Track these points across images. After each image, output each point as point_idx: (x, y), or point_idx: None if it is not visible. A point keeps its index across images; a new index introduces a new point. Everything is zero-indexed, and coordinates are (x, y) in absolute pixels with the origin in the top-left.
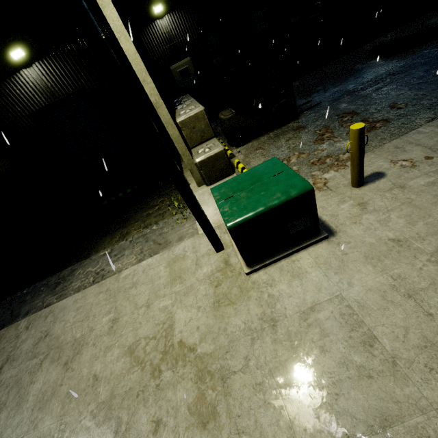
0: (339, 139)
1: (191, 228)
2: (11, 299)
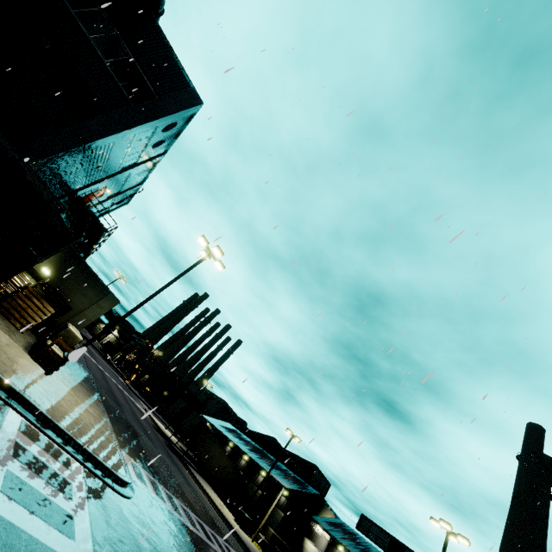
0: None
1: None
2: None
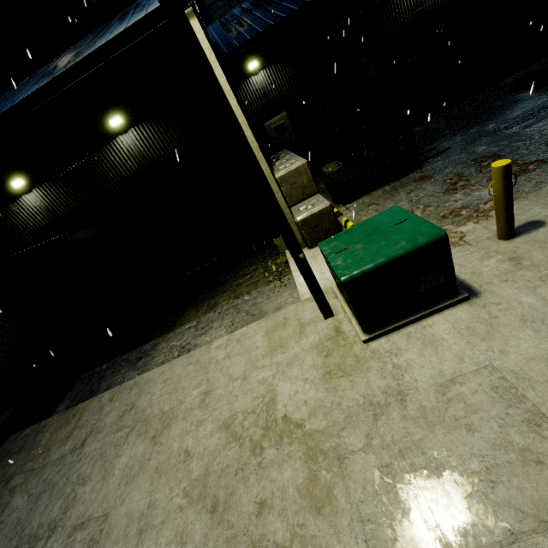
0: (478, 187)
1: (291, 296)
2: (90, 374)
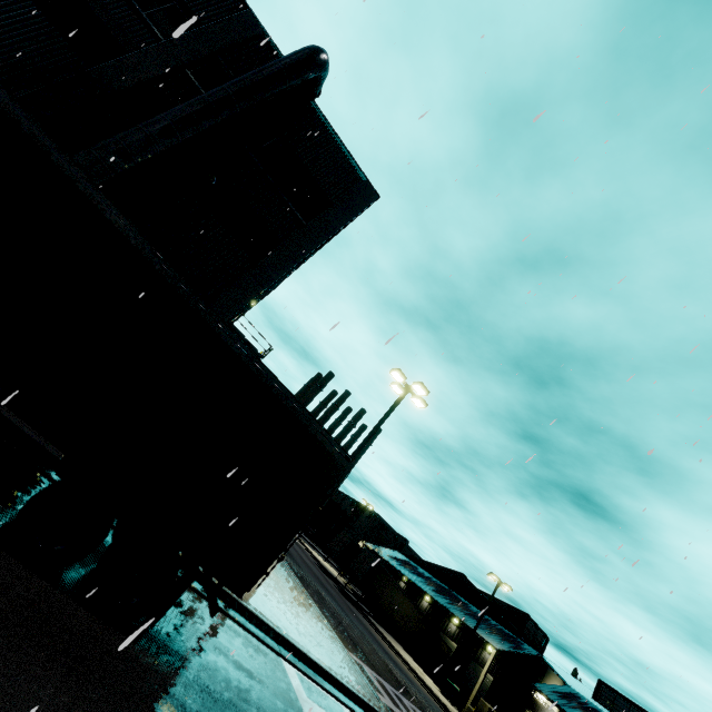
0: None
1: None
2: None
